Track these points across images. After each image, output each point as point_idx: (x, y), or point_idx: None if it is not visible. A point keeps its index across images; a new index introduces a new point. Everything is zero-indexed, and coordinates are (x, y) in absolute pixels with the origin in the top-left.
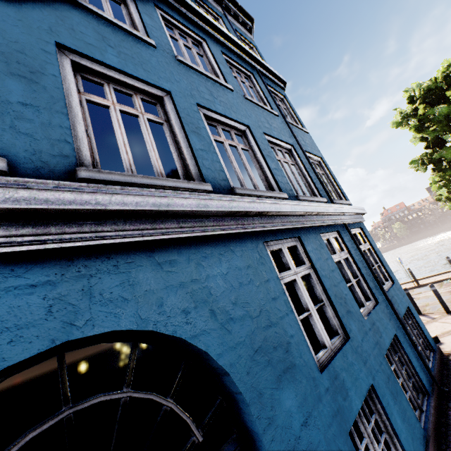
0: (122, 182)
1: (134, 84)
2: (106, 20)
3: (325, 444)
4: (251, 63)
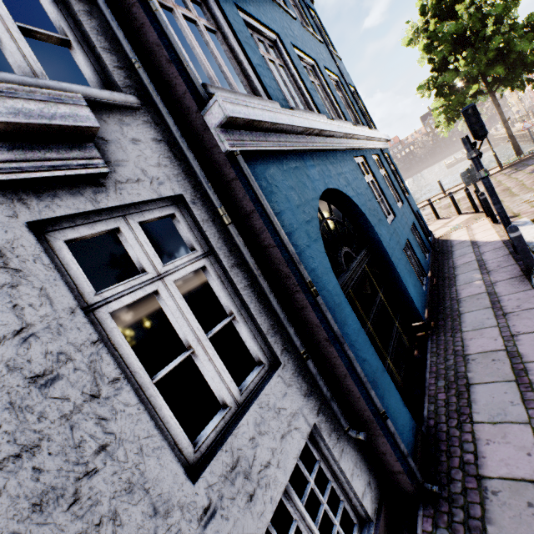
0: None
1: (264, 31)
2: None
3: (397, 249)
4: None
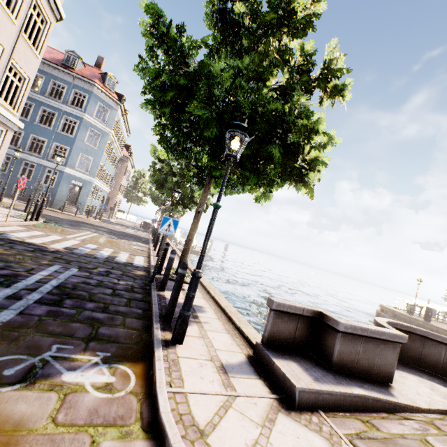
0: None
1: None
2: None
3: None
4: (60, 108)
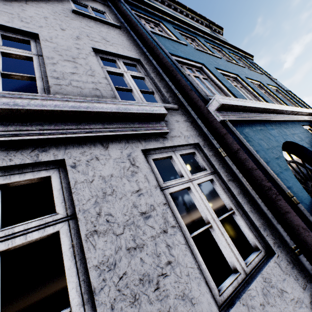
0: None
1: (229, 74)
2: (209, 54)
3: None
4: (237, 52)
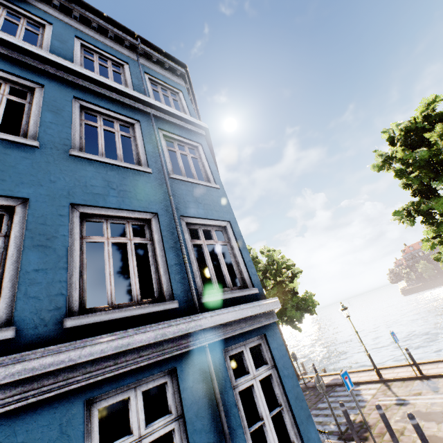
0: None
1: None
2: None
3: None
4: (141, 109)
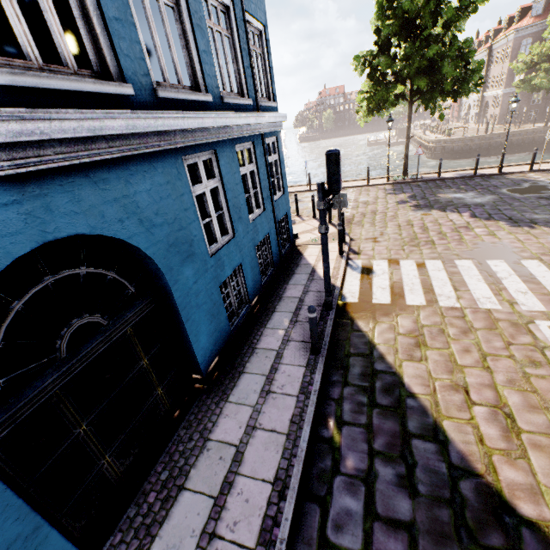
0: (40, 88)
1: None
2: None
3: (205, 291)
4: None
